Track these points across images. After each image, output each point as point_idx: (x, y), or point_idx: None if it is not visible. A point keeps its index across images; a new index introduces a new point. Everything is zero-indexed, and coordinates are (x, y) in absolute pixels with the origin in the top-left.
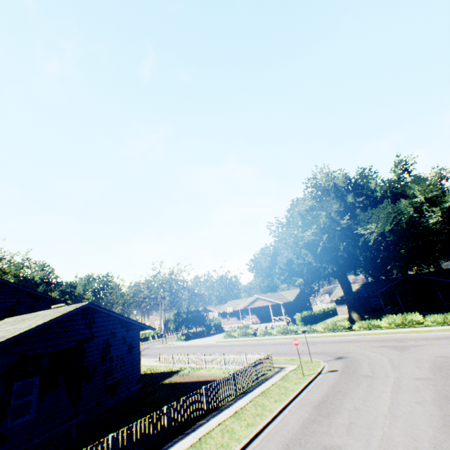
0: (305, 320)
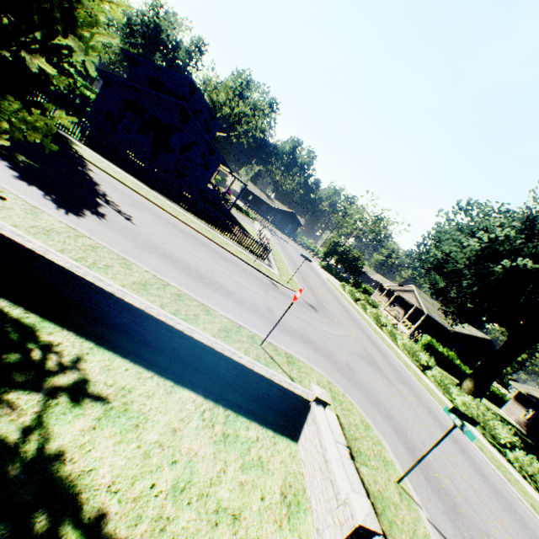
0: (430, 351)
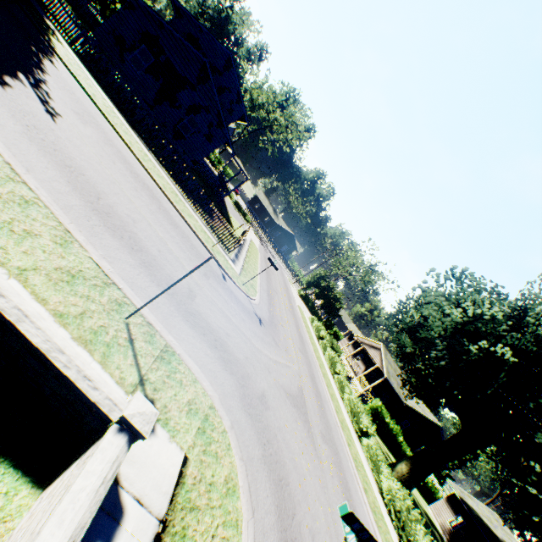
0: (377, 418)
